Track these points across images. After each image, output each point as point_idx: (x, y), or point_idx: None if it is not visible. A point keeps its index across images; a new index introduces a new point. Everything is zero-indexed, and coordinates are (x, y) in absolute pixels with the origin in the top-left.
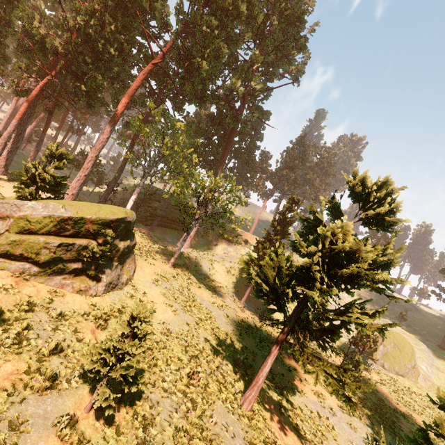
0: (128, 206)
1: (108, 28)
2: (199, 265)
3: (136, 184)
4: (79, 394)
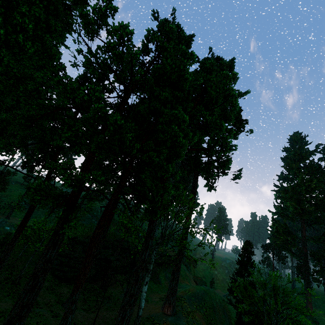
0: (143, 303)
1: None
2: None
3: None
4: None
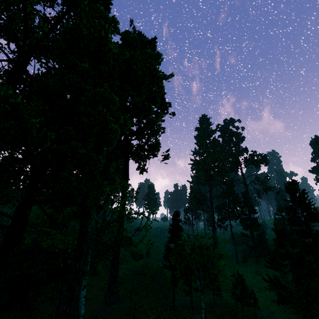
0: (83, 310)
1: None
2: (143, 306)
3: None
4: None
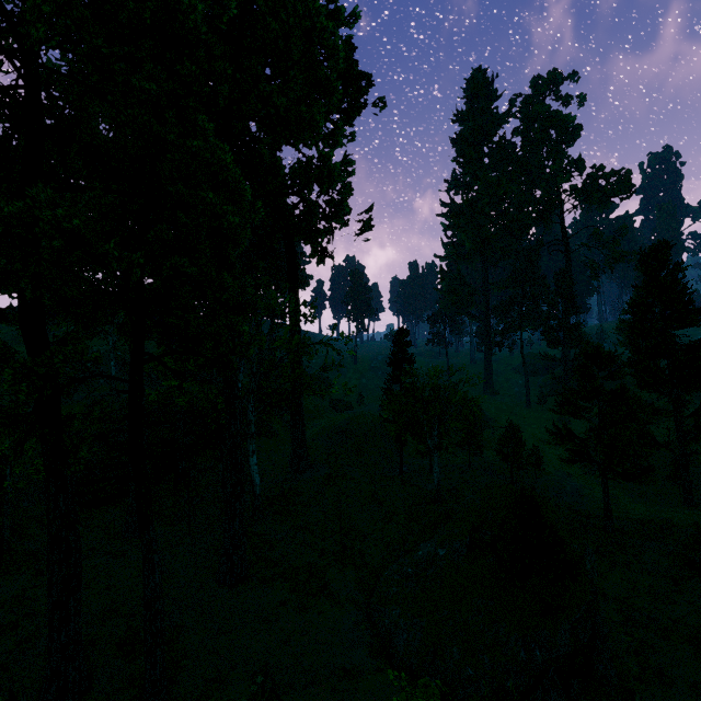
0: (258, 479)
1: (240, 184)
2: (350, 473)
3: None
4: (695, 600)
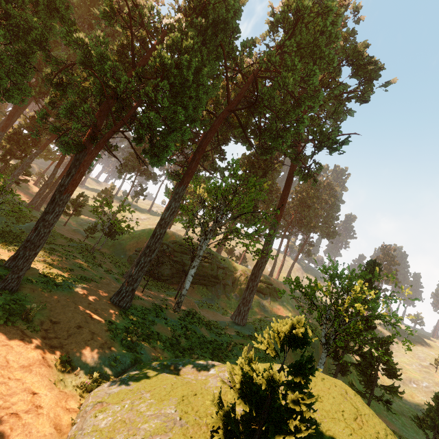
0: (187, 285)
1: (204, 69)
2: None
3: (150, 229)
4: None
